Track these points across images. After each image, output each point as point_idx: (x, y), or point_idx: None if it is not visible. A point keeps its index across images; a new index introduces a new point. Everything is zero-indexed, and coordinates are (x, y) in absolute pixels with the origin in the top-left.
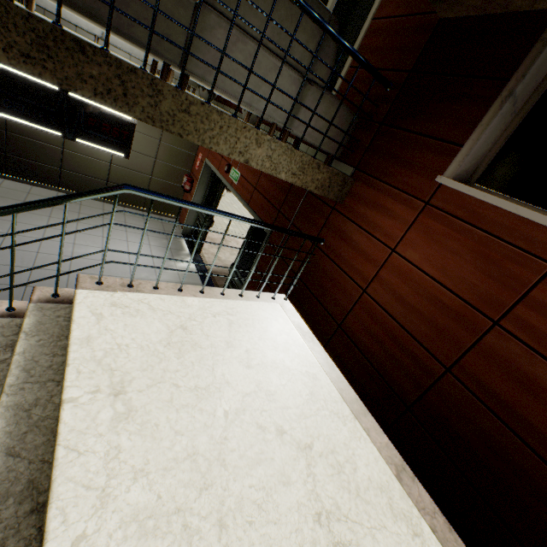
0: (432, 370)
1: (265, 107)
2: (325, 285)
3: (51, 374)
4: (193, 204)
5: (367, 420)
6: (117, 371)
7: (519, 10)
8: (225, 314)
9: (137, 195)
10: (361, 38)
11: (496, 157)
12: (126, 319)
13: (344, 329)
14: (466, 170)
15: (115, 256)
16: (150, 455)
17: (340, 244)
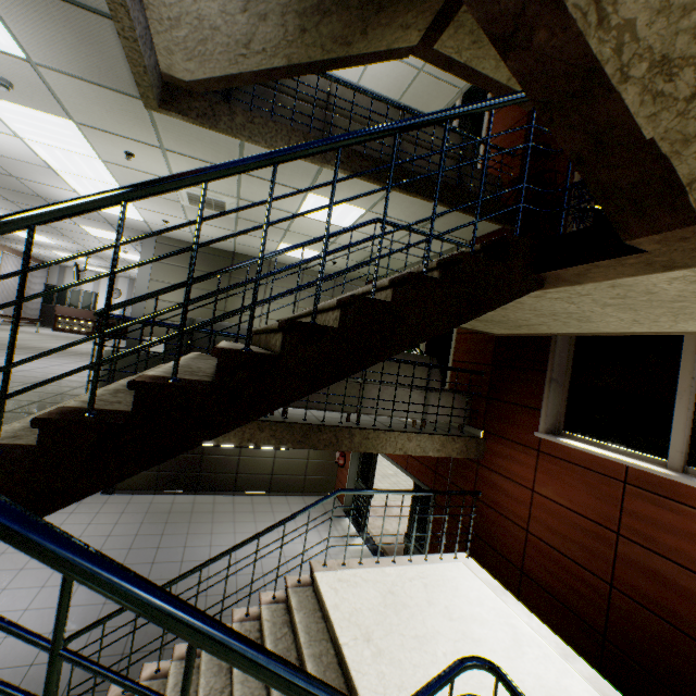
0: (602, 589)
1: (407, 415)
2: (495, 533)
3: (321, 635)
4: (378, 490)
5: (578, 662)
6: (361, 625)
7: (533, 335)
8: (418, 578)
9: (296, 480)
10: (454, 344)
11: (566, 412)
12: (352, 589)
13: (526, 573)
14: (552, 424)
15: (293, 549)
16: (403, 678)
17: (494, 493)
